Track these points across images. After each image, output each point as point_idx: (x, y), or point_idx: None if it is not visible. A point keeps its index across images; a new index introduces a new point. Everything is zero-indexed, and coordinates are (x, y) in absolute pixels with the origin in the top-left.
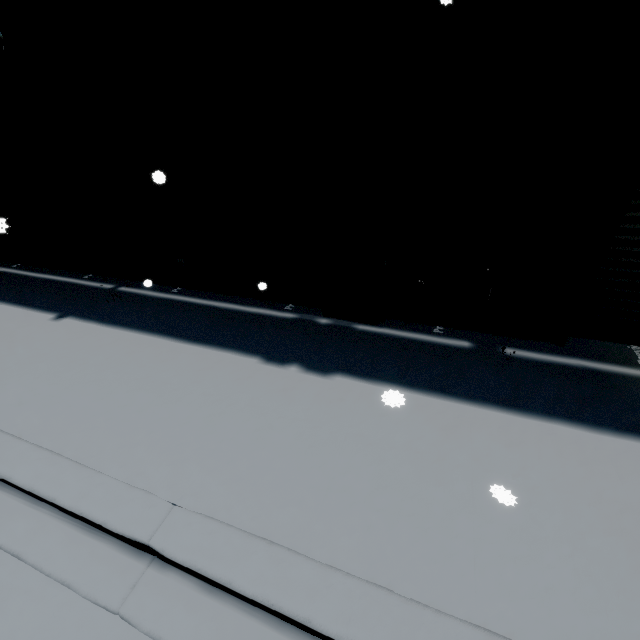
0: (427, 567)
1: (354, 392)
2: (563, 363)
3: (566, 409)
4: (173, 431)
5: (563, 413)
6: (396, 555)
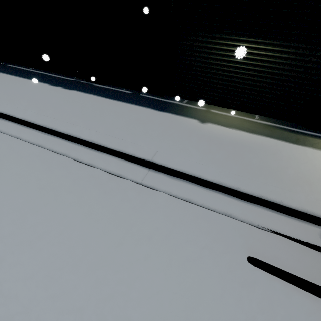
0: (59, 115)
1: (75, 93)
2: (157, 99)
3: (142, 104)
4: (1, 90)
5: (140, 104)
6: (52, 113)
